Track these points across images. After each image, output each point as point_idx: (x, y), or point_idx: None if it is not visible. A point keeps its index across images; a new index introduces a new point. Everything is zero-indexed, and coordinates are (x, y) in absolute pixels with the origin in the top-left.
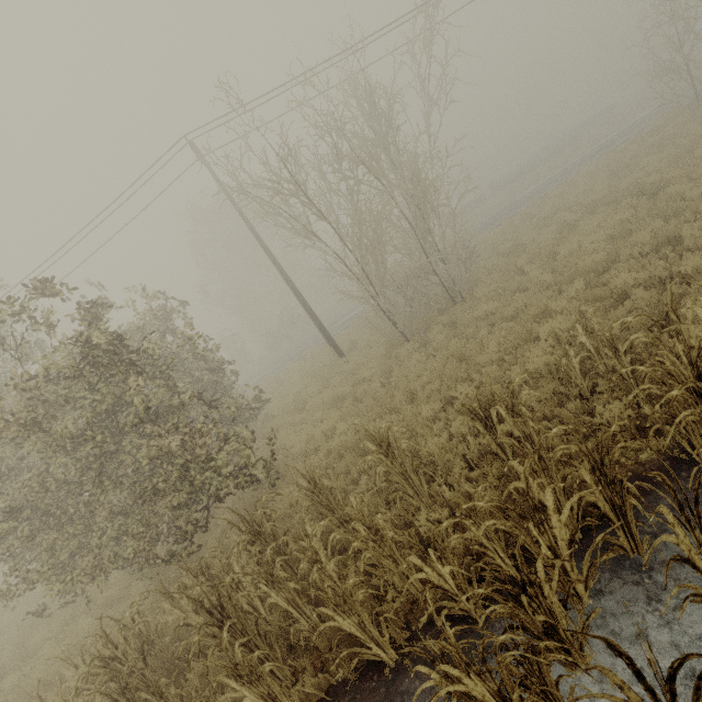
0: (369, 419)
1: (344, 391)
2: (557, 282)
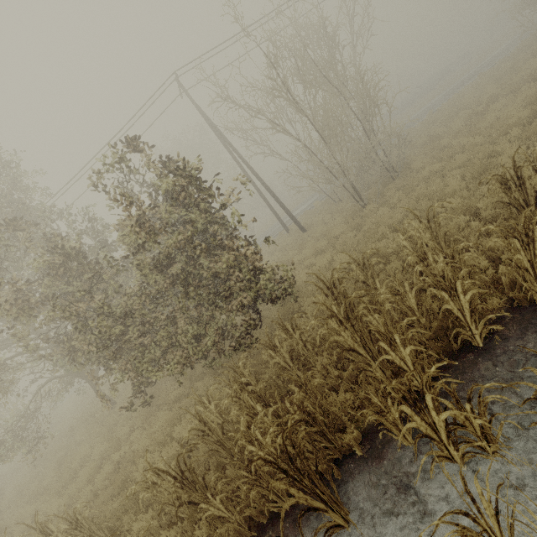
0: (357, 251)
1: (323, 245)
2: (487, 142)
